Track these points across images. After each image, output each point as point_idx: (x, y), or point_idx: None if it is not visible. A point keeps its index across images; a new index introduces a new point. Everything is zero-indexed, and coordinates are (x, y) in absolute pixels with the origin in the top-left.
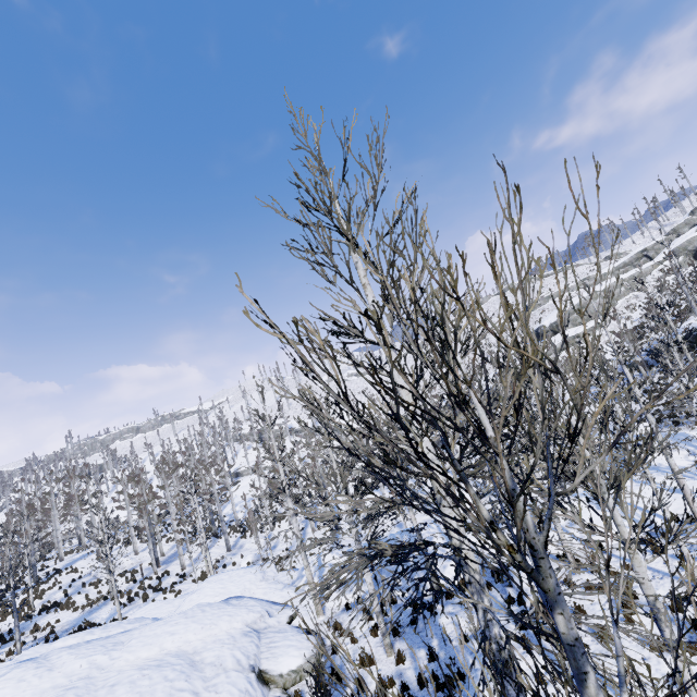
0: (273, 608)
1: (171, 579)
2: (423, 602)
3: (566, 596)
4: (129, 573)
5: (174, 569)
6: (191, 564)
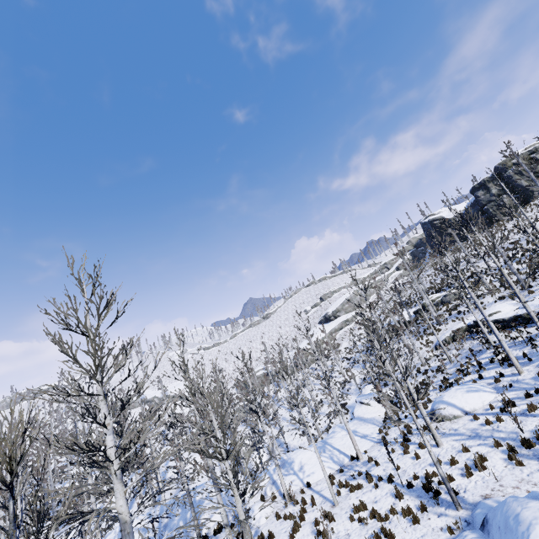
0: None
1: None
2: None
3: (272, 525)
4: None
5: None
6: None
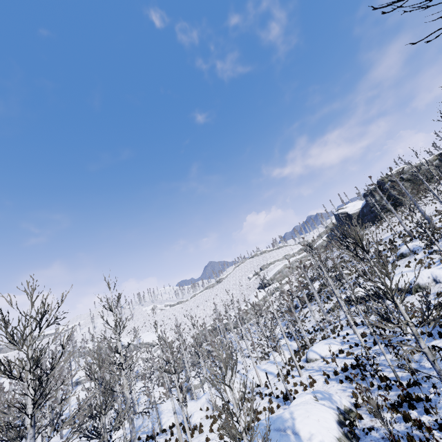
0: None
1: None
2: (151, 435)
3: (203, 422)
4: None
5: None
6: None
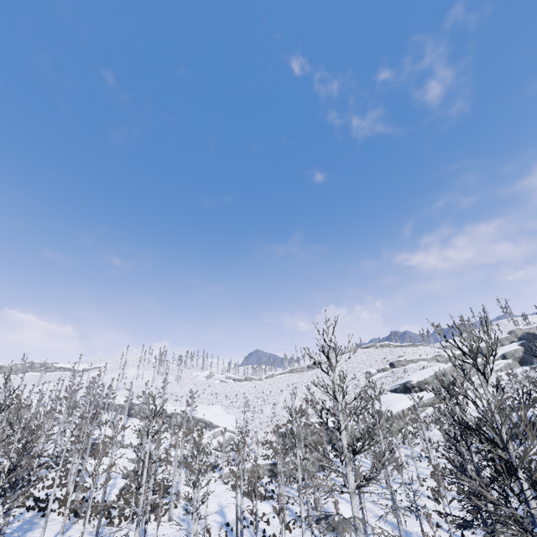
0: None
1: None
2: None
3: None
4: None
5: None
6: None
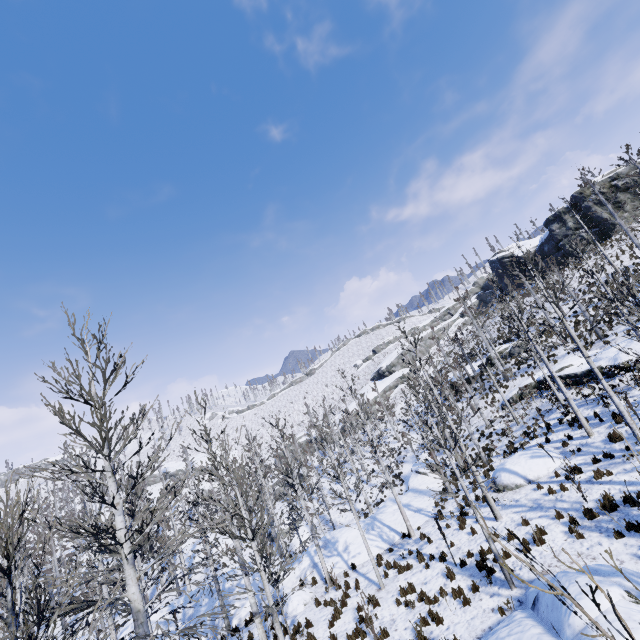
0: None
1: None
2: None
3: (311, 613)
4: None
5: None
6: None
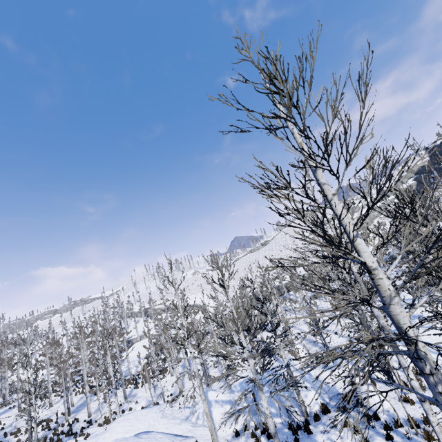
0: (177, 439)
1: (80, 425)
2: (298, 425)
3: (410, 410)
4: (44, 422)
5: (82, 416)
6: (95, 412)
